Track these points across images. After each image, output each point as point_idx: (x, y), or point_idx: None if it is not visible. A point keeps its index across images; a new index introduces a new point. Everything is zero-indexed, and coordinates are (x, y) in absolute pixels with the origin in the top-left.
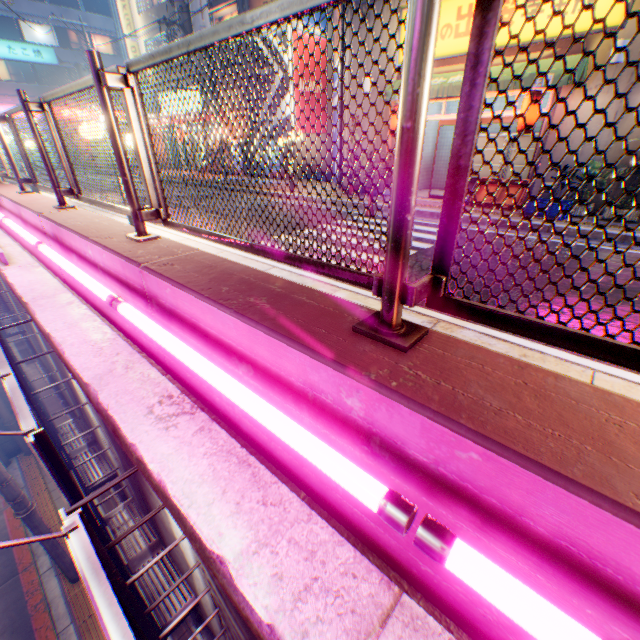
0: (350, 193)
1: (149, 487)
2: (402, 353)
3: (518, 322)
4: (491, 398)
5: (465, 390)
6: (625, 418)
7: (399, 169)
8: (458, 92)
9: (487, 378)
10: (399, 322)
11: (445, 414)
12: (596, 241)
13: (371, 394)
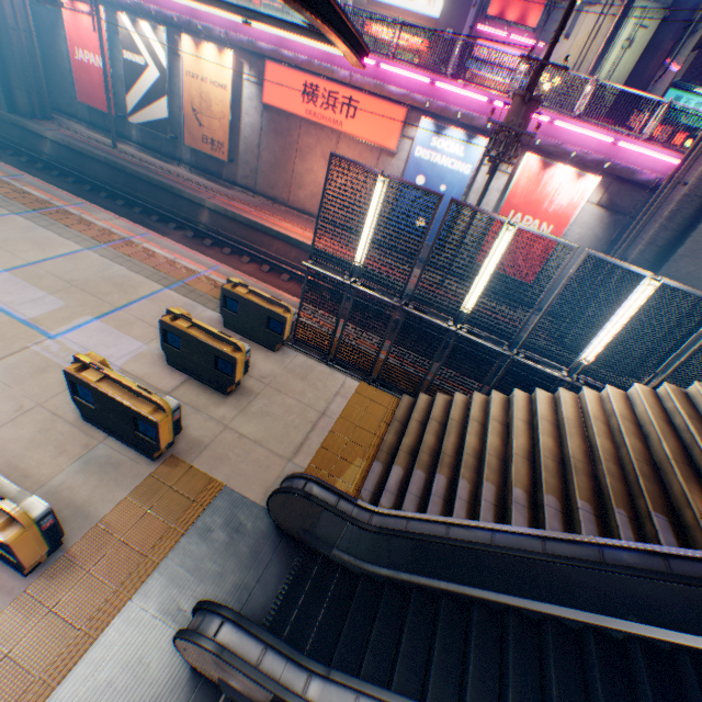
0: None
1: (174, 74)
2: None
3: None
4: None
5: None
6: None
7: None
8: None
9: None
10: None
11: None
12: None
13: None
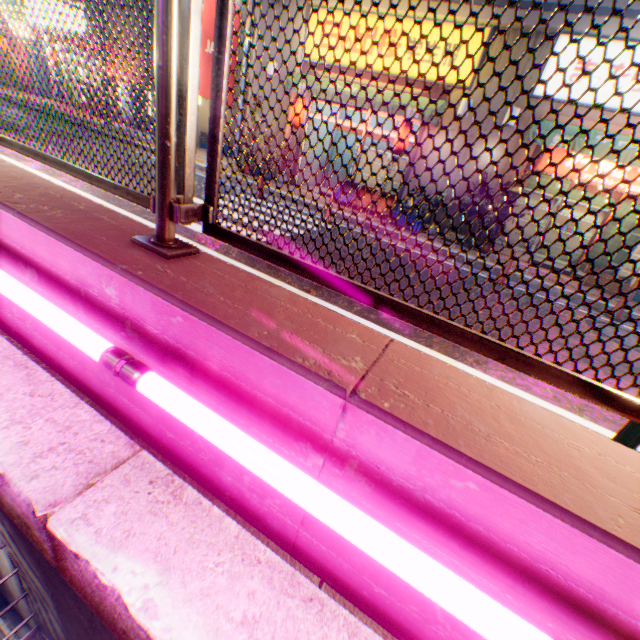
0: (246, 172)
1: None
2: (166, 260)
3: (256, 246)
4: (213, 289)
5: (197, 283)
6: (295, 307)
7: (158, 100)
8: (350, 102)
9: (221, 280)
10: (172, 238)
11: (167, 291)
12: (433, 254)
13: (121, 280)
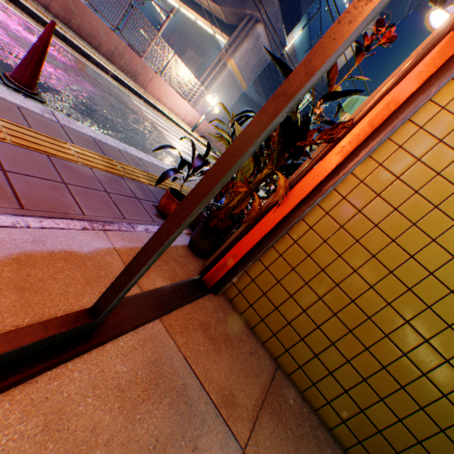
0: None
1: None
2: None
3: None
4: None
5: None
6: None
7: None
8: None
9: None
10: None
11: None
12: None
13: None
